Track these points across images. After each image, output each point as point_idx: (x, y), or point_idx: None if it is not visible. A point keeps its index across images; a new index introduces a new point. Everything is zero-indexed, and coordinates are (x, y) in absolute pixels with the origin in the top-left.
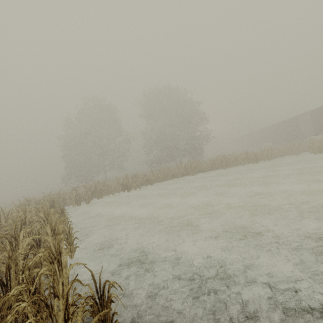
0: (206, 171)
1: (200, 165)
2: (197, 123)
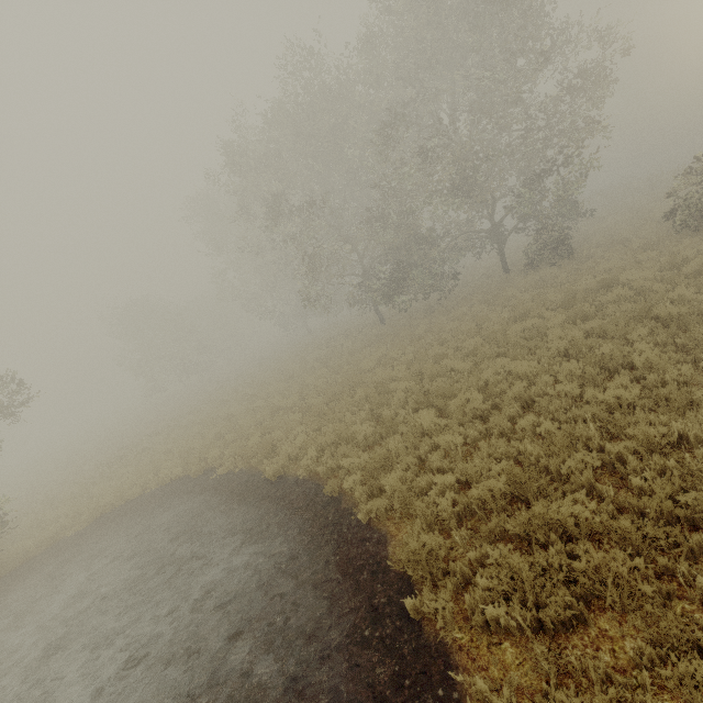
0: None
1: None
2: None
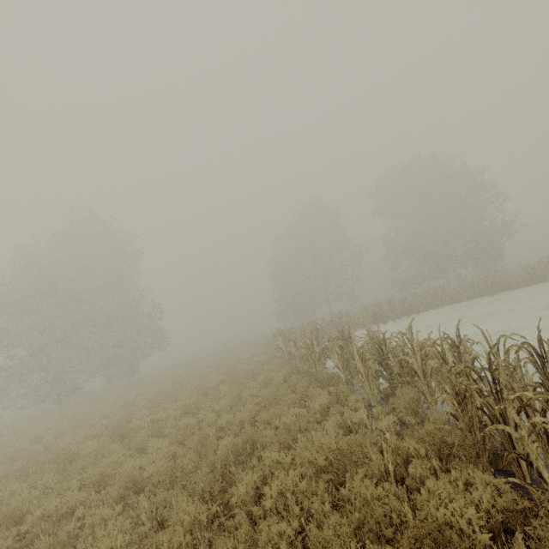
0: (519, 288)
1: (502, 278)
2: (483, 206)
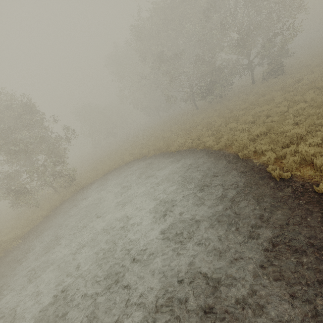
0: None
1: None
2: None
